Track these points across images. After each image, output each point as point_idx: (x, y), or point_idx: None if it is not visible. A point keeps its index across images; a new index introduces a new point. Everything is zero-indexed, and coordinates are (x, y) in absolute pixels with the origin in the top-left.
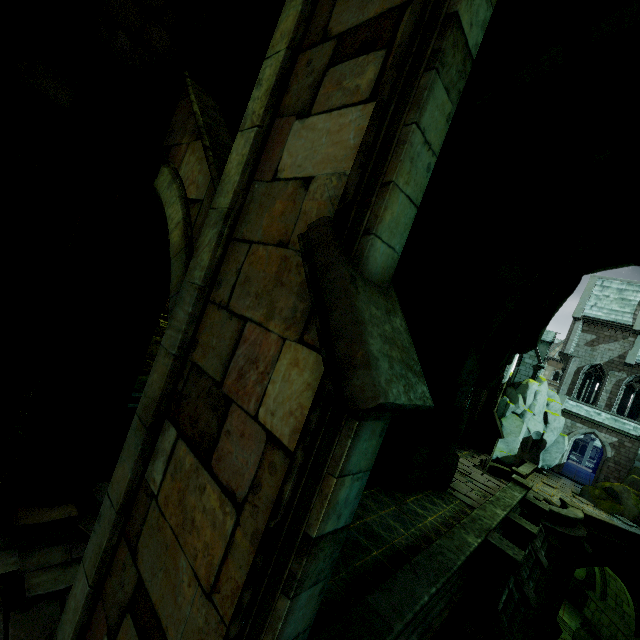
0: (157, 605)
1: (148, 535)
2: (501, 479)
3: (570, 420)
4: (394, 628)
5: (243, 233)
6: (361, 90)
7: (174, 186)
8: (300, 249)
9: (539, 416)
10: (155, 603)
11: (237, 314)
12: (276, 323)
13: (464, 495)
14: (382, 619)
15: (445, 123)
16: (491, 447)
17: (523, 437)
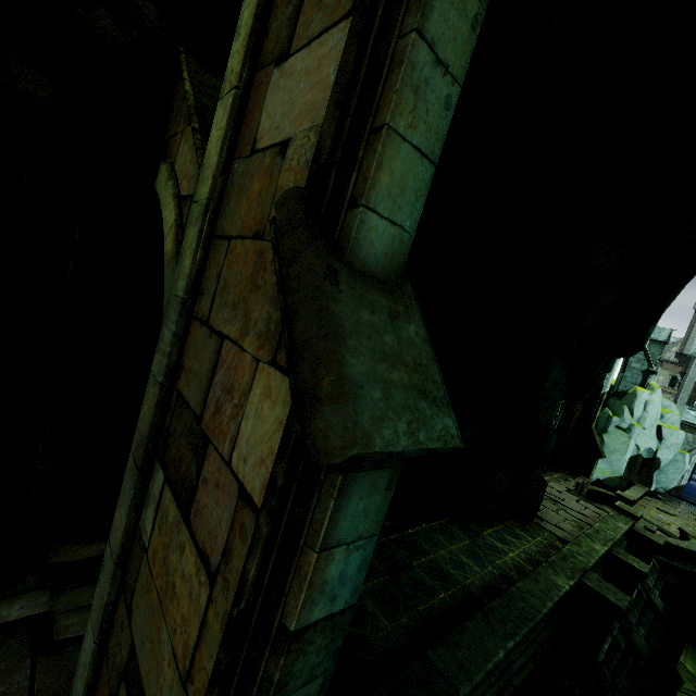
0: (144, 680)
1: (140, 594)
2: (603, 505)
3: (692, 434)
4: (460, 691)
5: (223, 228)
6: (343, 0)
7: (169, 184)
8: (271, 238)
9: (651, 430)
10: (143, 677)
11: (216, 331)
12: (250, 340)
13: (554, 526)
14: (445, 679)
15: (470, 31)
16: (589, 468)
17: (630, 455)
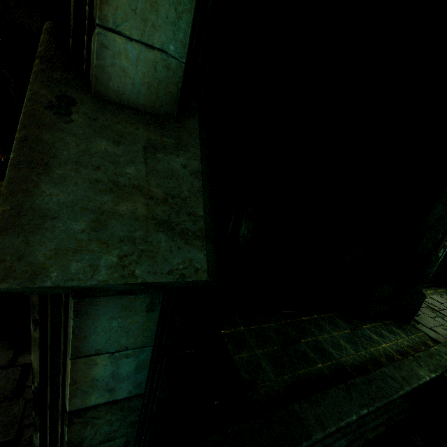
0: None
1: None
2: None
3: None
4: (313, 436)
5: None
6: None
7: None
8: None
9: None
10: None
11: None
12: None
13: (429, 329)
14: (303, 425)
15: None
16: None
17: None
